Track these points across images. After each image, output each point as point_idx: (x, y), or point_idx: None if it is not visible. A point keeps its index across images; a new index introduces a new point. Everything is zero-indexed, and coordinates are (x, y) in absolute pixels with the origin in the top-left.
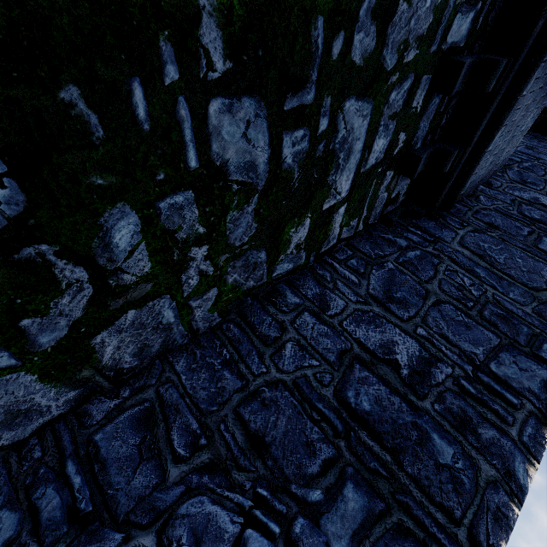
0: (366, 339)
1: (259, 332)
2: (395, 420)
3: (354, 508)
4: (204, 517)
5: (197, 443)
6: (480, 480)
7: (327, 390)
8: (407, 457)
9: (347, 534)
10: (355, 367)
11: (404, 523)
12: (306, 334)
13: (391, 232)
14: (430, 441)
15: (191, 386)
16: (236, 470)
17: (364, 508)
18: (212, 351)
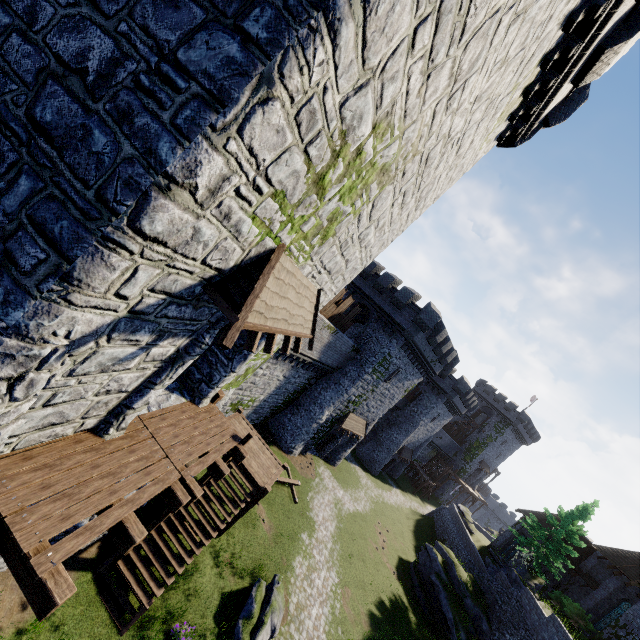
0: (64, 51)
1: None
2: (68, 125)
3: (24, 190)
4: None
5: None
6: (119, 159)
7: (21, 110)
8: (69, 152)
9: (17, 204)
10: (48, 83)
11: (54, 194)
12: (11, 60)
13: None
14: (91, 137)
15: None
16: None
17: (30, 189)
18: None
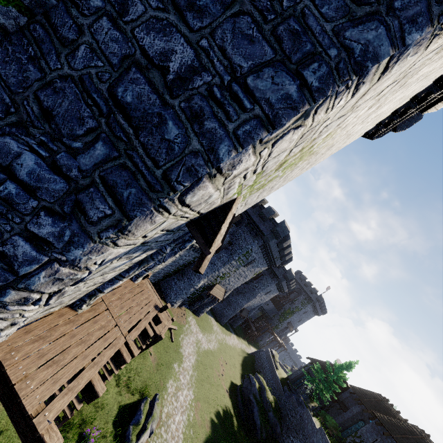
0: (150, 47)
1: (60, 34)
2: (146, 111)
3: (99, 154)
4: (3, 143)
5: (9, 110)
6: (187, 150)
7: (104, 85)
8: (144, 133)
9: (91, 164)
10: (132, 70)
11: (126, 164)
12: (99, 39)
13: None
14: (165, 125)
15: (5, 74)
16: (32, 128)
17: (105, 155)
18: (20, 48)
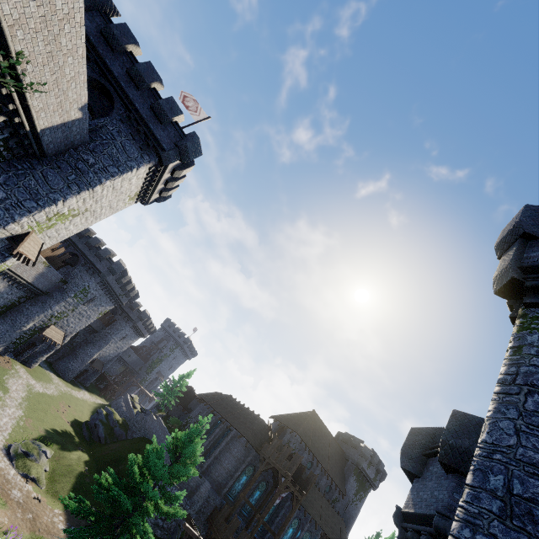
0: None
1: None
2: None
3: None
4: None
5: None
6: (5, 217)
7: None
8: None
9: None
10: None
11: None
12: None
13: (18, 163)
14: None
15: None
16: None
17: None
18: None
